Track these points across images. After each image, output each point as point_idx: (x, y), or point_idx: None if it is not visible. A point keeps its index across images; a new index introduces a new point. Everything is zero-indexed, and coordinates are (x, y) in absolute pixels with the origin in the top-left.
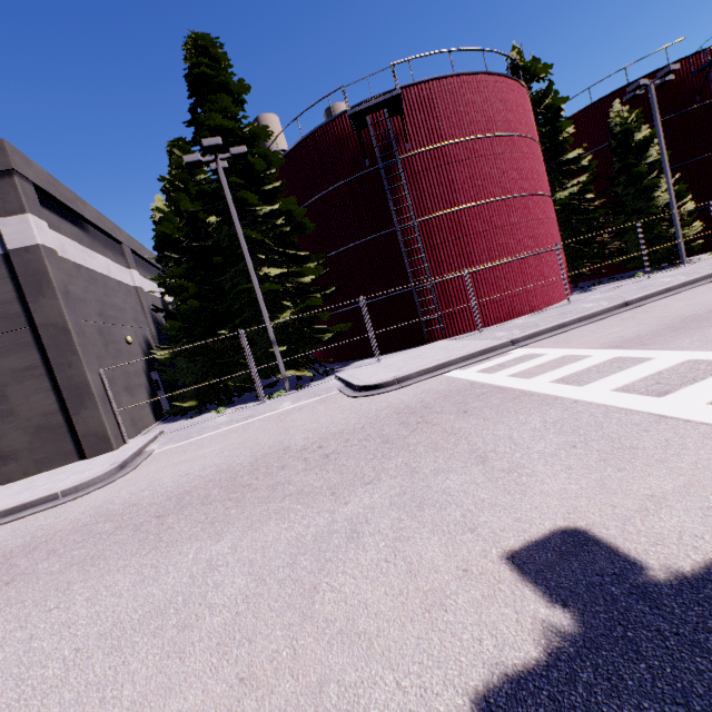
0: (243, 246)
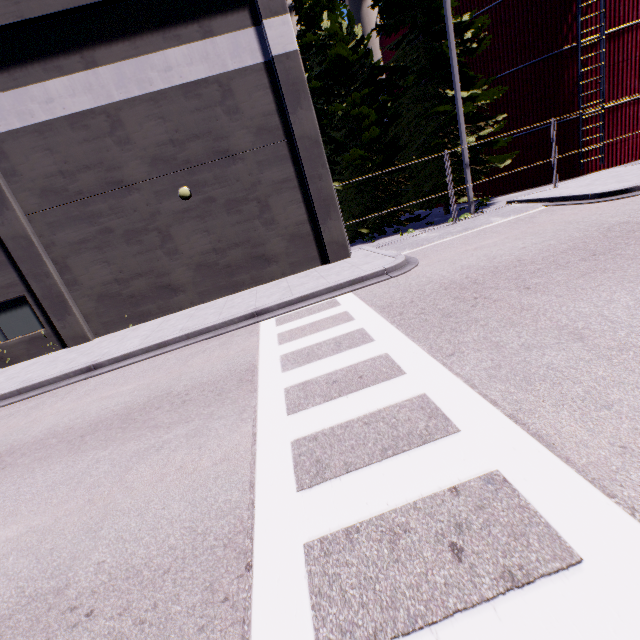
0: (453, 59)
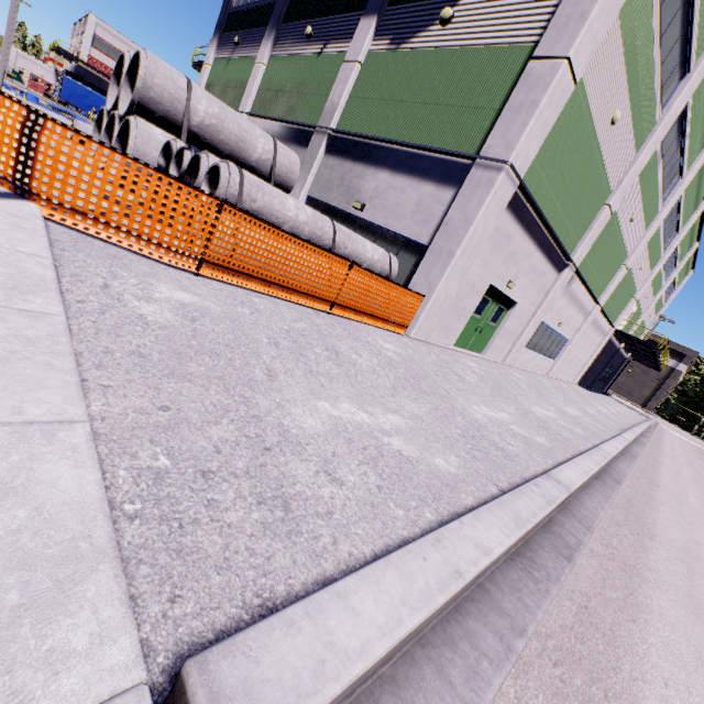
0: None
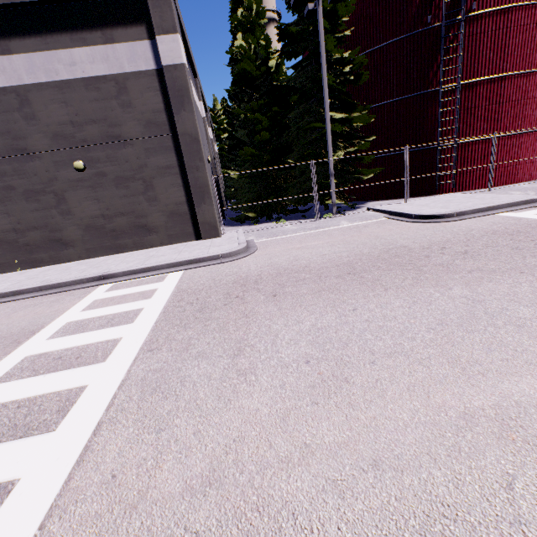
0: (324, 87)
